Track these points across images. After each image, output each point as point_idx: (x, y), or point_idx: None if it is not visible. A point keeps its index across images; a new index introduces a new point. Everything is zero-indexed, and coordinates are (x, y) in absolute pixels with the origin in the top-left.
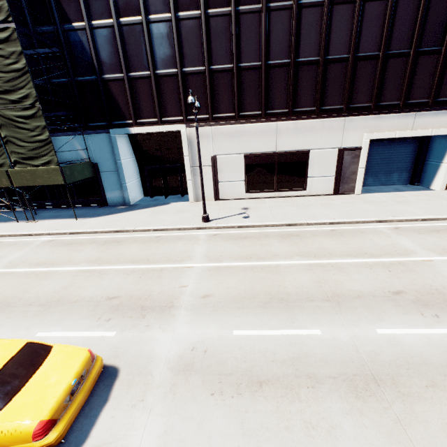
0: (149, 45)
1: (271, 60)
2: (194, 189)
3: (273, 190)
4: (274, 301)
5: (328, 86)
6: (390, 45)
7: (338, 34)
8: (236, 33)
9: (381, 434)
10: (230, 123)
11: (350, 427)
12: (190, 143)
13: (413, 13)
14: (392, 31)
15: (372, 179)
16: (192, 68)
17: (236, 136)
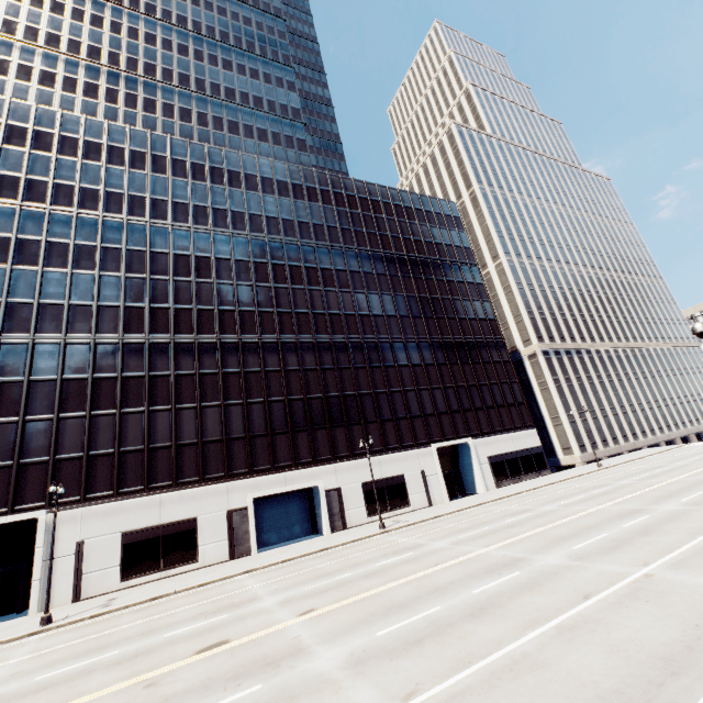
0: (20, 439)
1: (154, 443)
2: (42, 593)
3: (158, 569)
4: (91, 651)
5: (209, 459)
6: (252, 429)
7: (211, 424)
8: (120, 426)
9: (120, 670)
10: (107, 501)
11: (102, 676)
12: (49, 530)
13: (262, 411)
14: (251, 421)
15: (277, 535)
16: (69, 454)
17: (113, 514)
